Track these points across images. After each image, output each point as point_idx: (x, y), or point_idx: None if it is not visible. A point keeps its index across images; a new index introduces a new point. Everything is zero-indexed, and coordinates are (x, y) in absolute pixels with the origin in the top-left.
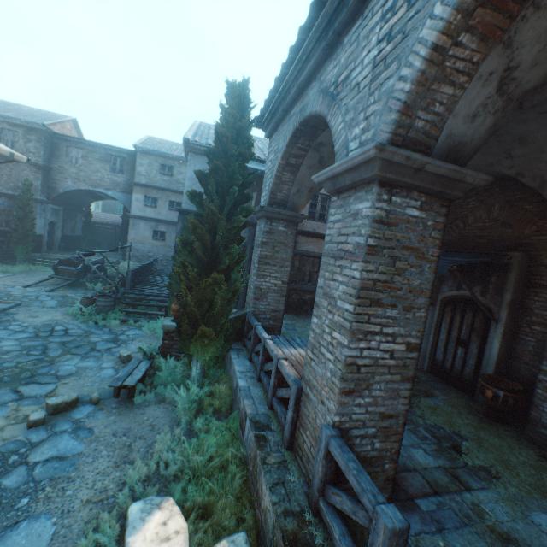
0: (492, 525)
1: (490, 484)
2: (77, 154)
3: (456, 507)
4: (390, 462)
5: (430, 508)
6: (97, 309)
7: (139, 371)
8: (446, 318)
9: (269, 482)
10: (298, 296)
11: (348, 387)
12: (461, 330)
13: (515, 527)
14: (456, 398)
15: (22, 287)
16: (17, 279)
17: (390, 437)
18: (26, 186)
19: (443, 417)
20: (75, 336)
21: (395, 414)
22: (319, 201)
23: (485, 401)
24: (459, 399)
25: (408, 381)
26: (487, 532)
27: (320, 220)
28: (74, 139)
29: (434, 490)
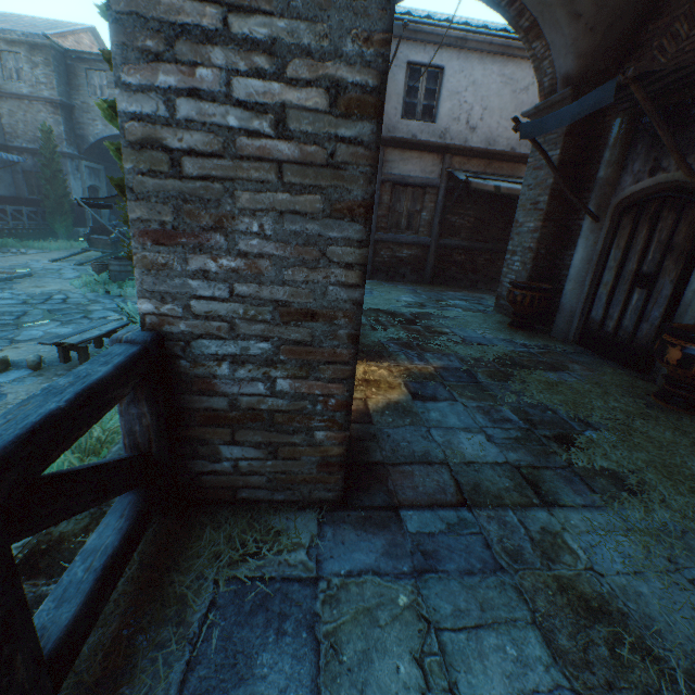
0: (572, 577)
1: (611, 501)
2: (100, 81)
3: (497, 533)
4: (328, 429)
5: (428, 528)
6: (111, 277)
7: (99, 330)
8: (620, 240)
9: (109, 456)
10: (390, 252)
11: (156, 220)
12: (645, 256)
13: (636, 590)
14: (611, 375)
15: (49, 262)
16: (50, 256)
17: (317, 369)
18: (45, 134)
19: (564, 396)
20: (72, 304)
21: (323, 312)
22: (422, 81)
23: (667, 373)
24: (616, 377)
25: (351, 218)
26: (549, 590)
27: (426, 119)
28: (92, 57)
29: (463, 499)
